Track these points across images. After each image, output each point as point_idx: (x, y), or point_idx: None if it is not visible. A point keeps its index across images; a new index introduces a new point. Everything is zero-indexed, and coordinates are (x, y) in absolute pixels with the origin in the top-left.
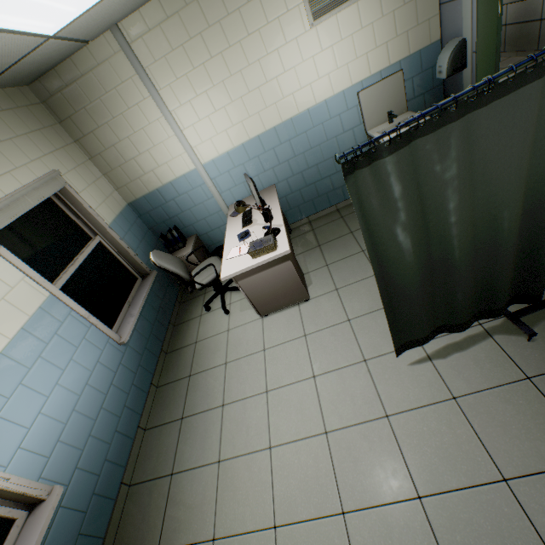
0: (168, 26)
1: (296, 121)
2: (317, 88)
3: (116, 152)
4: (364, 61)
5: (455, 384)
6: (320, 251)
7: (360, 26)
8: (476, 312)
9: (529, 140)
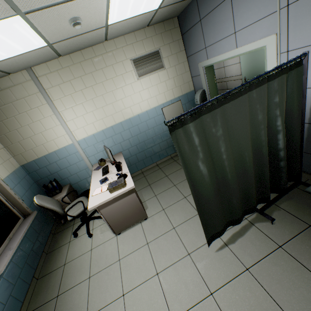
0: (62, 72)
1: (132, 119)
2: (142, 105)
3: (17, 133)
4: (163, 95)
5: (245, 259)
6: (150, 188)
7: (160, 82)
8: (243, 211)
9: (248, 119)
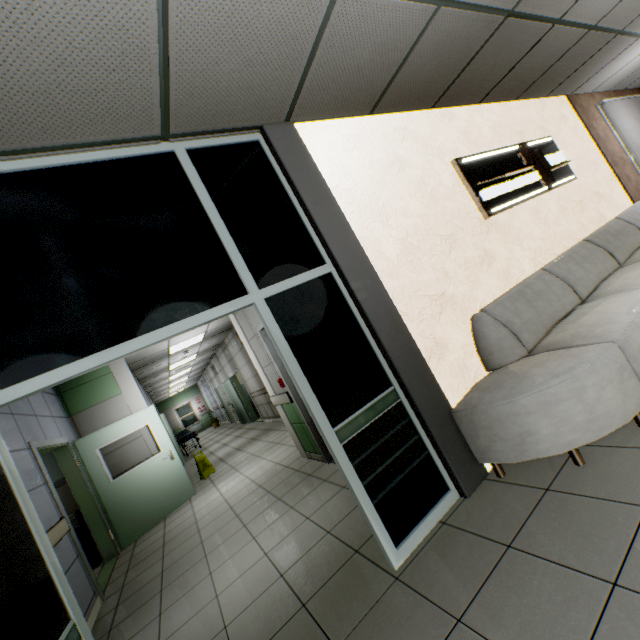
0: None
1: None
2: None
3: None
4: None
5: None
6: None
7: None
8: None
9: None
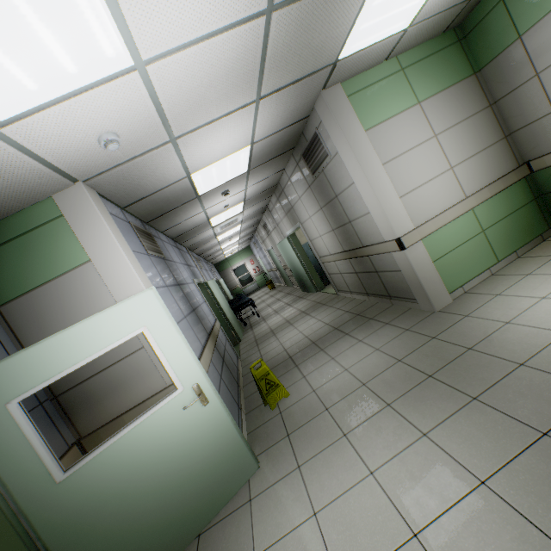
0: None
1: None
2: None
3: None
4: None
5: None
6: None
7: None
8: None
9: None
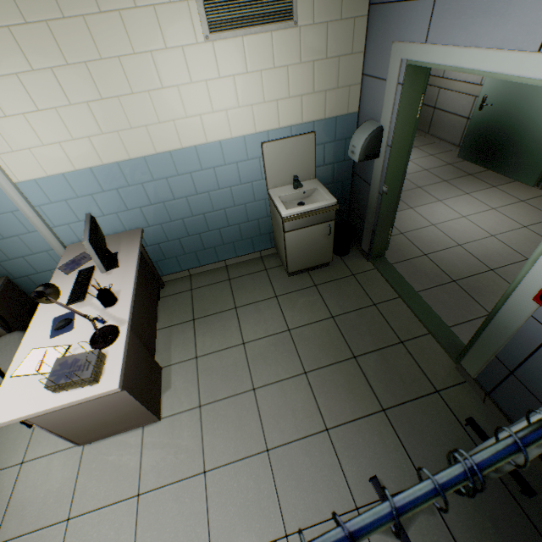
0: None
1: (178, 156)
2: (209, 123)
3: None
4: (273, 108)
5: None
6: (193, 330)
7: (273, 64)
8: None
9: None
